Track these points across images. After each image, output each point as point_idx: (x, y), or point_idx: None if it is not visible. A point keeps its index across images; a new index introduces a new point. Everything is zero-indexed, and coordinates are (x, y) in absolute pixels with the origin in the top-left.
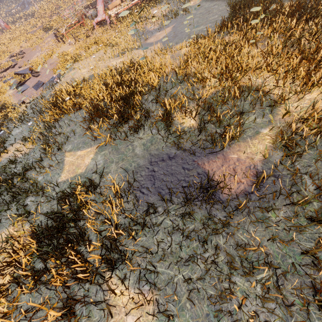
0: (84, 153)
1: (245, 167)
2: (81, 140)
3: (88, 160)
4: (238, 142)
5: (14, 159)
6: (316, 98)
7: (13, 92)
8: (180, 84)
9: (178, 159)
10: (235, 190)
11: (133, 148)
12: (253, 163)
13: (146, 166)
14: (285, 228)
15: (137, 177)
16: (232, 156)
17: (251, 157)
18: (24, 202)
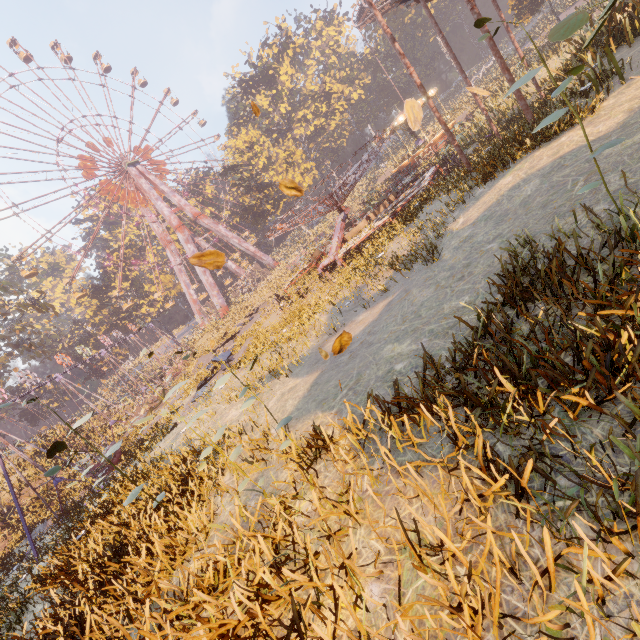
0: None
1: None
2: None
3: None
4: None
5: None
6: None
7: (193, 395)
8: None
9: None
10: None
11: None
12: None
13: None
14: None
15: None
16: None
17: None
18: None
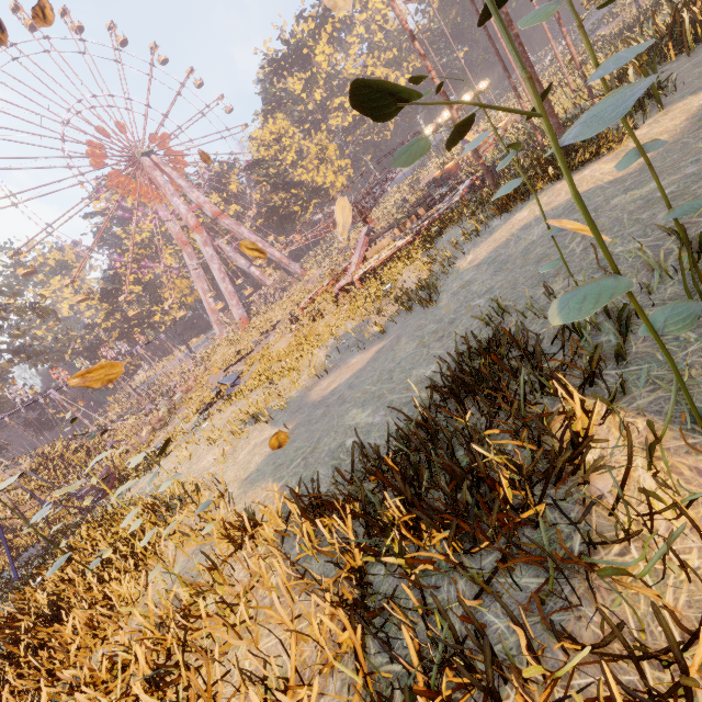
0: None
1: None
2: None
3: None
4: None
5: None
6: None
7: (194, 421)
8: None
9: None
10: None
11: None
12: None
13: None
14: None
15: None
16: None
17: None
18: None
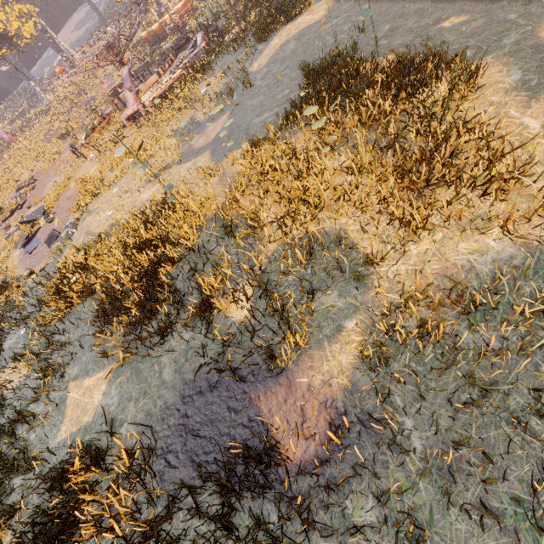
0: (93, 383)
1: (319, 404)
2: (92, 355)
3: (99, 397)
4: (311, 349)
5: (4, 396)
6: (427, 252)
7: (19, 254)
8: (228, 238)
9: (223, 390)
10: (301, 456)
11: (160, 368)
12: (331, 394)
13: (177, 406)
14: (372, 541)
15: (163, 429)
16: (301, 380)
17: (328, 382)
18: (7, 486)
